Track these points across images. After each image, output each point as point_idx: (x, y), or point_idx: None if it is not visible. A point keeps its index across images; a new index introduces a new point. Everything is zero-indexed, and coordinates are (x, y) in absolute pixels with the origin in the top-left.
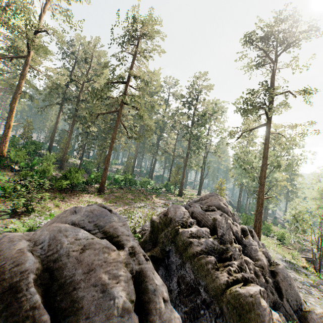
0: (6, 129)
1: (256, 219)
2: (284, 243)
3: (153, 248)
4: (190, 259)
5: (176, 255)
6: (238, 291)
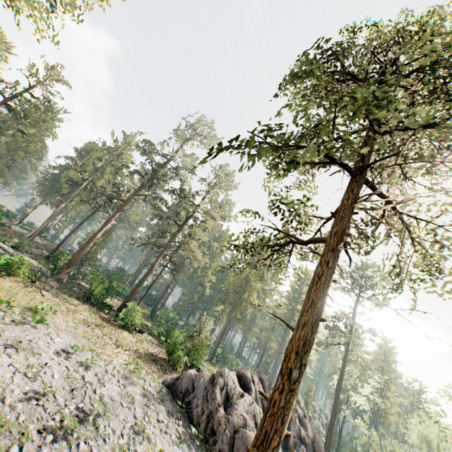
0: (164, 294)
1: (328, 429)
2: None
3: None
4: None
5: None
6: None
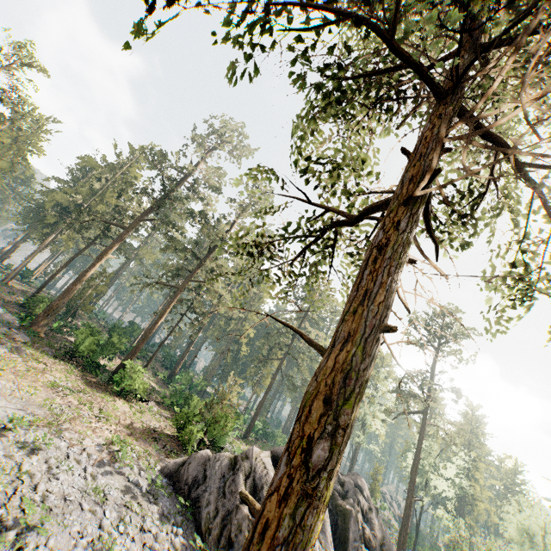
0: (185, 353)
1: (402, 524)
2: None
3: None
4: None
5: None
6: (345, 507)
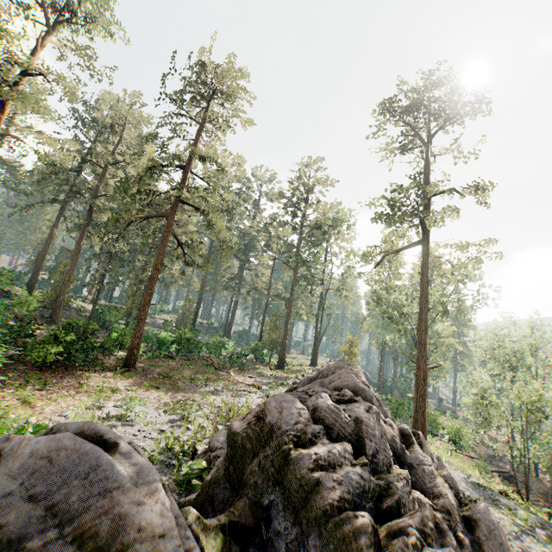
0: None
1: (417, 408)
2: (462, 446)
3: (234, 497)
4: (318, 524)
5: (287, 514)
6: None
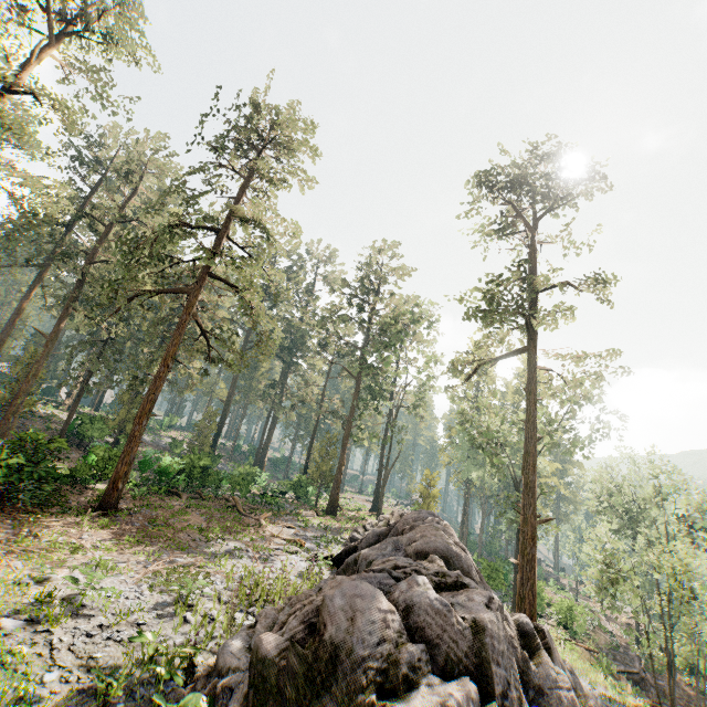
0: None
1: (523, 579)
2: (576, 632)
3: None
4: None
5: None
6: None
